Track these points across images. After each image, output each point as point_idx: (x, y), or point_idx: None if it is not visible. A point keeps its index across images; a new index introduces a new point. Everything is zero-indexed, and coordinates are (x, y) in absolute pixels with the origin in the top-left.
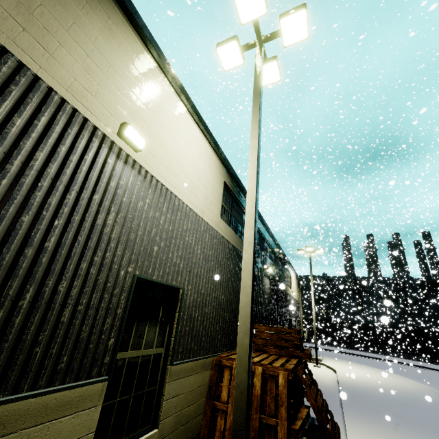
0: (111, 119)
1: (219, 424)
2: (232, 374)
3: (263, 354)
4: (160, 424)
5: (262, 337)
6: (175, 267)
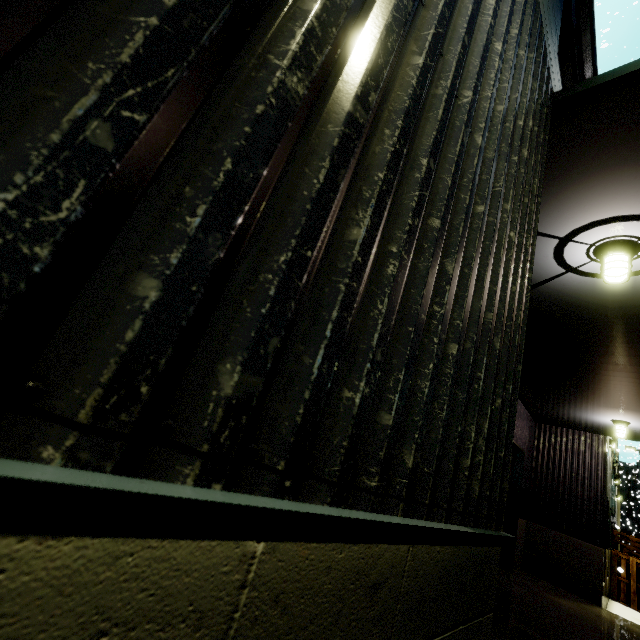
0: (608, 440)
1: (622, 589)
2: (630, 564)
3: (638, 558)
4: (608, 574)
5: (633, 545)
6: (609, 498)
